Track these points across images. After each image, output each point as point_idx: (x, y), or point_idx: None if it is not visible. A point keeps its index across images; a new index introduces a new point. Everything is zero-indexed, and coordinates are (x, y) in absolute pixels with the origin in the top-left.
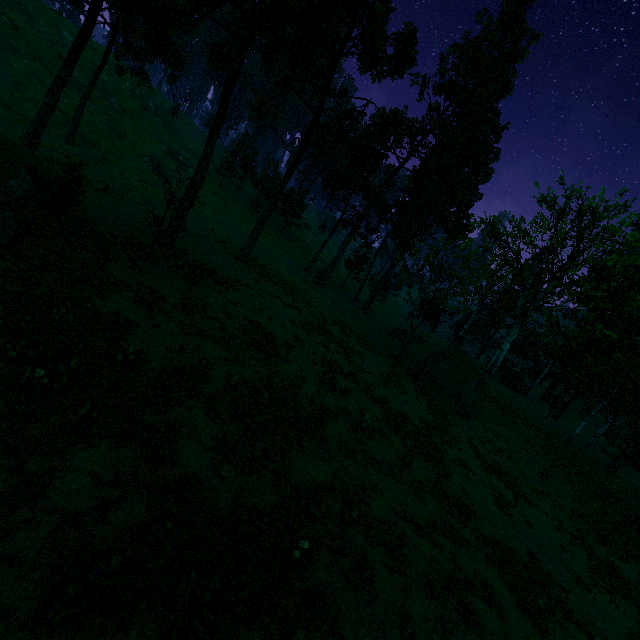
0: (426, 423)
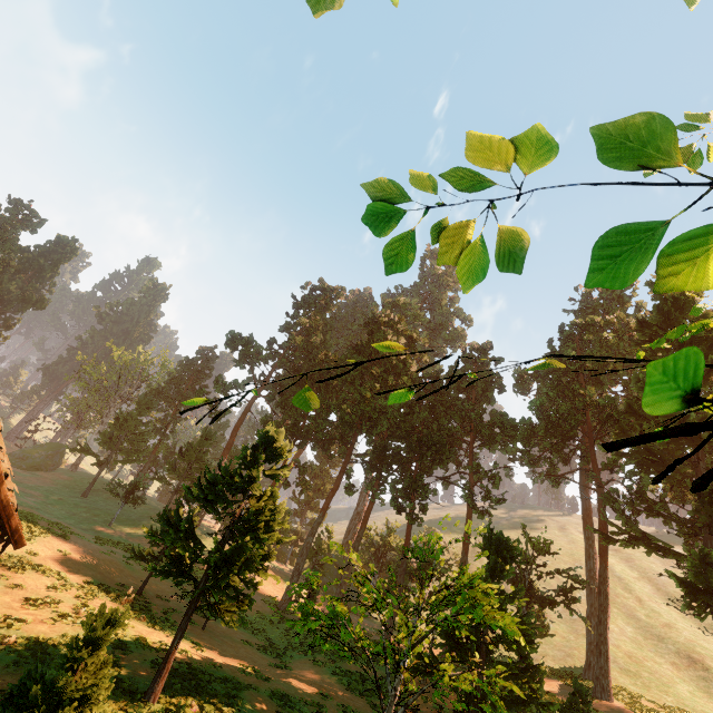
0: None
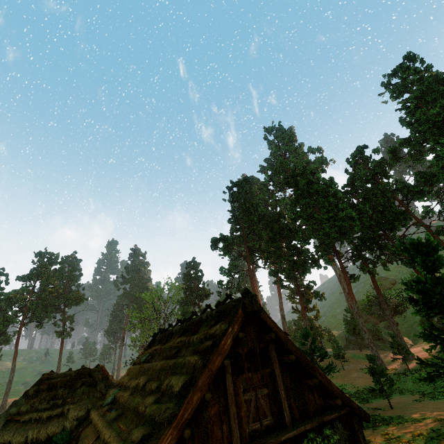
0: None
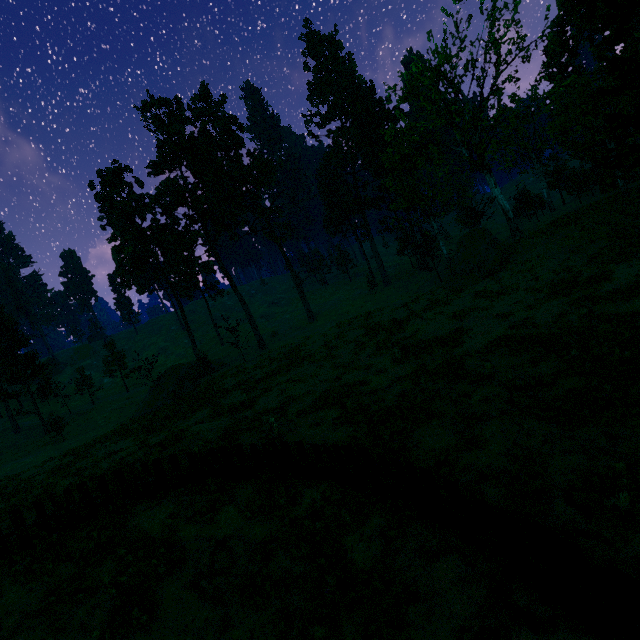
0: (413, 311)
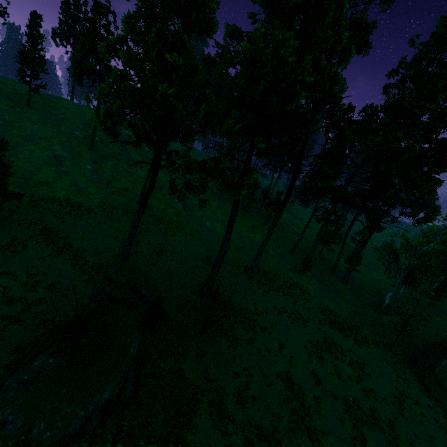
0: None
